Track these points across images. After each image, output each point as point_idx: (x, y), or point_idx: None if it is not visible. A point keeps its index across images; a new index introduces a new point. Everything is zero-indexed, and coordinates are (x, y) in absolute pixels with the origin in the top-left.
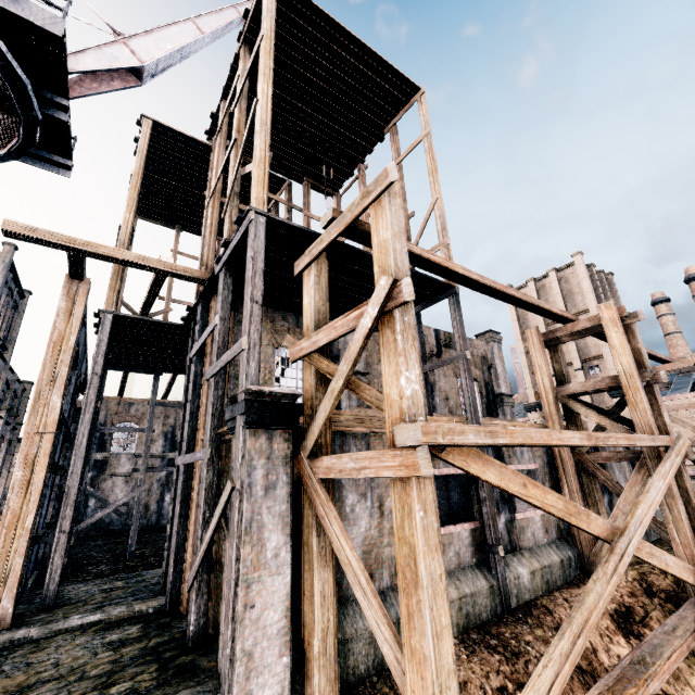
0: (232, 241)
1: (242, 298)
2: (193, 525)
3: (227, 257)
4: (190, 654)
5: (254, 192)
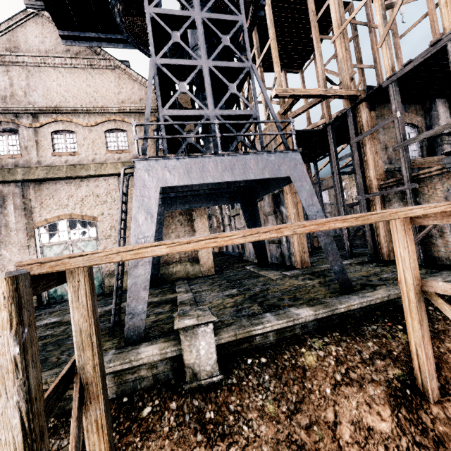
0: (416, 60)
1: (378, 100)
2: (382, 224)
3: (404, 73)
4: (430, 266)
5: (449, 18)
